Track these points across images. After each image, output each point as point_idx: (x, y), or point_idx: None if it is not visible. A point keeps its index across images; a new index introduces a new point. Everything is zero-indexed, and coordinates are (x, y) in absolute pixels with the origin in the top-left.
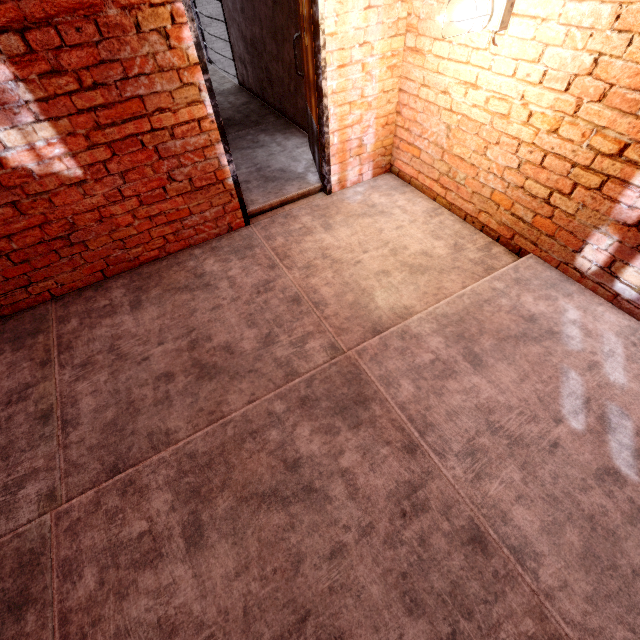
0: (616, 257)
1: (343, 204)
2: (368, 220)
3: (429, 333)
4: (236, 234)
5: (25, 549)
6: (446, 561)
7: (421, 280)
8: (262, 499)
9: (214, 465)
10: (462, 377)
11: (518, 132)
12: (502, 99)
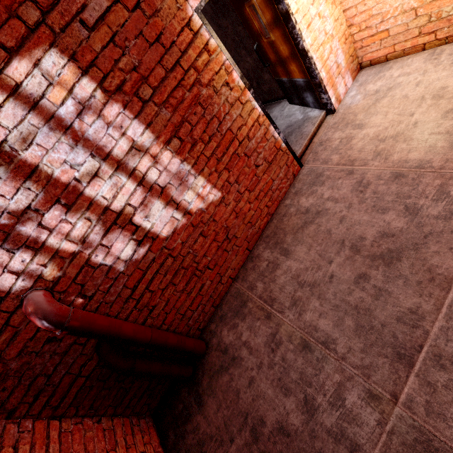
0: None
1: (352, 108)
2: (385, 100)
3: None
4: (300, 176)
5: (409, 441)
6: None
7: None
8: None
9: None
10: None
11: None
12: None
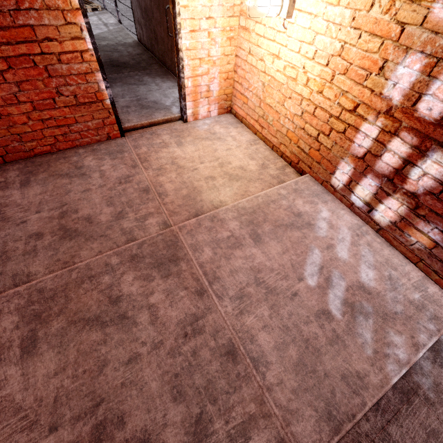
0: (352, 178)
1: (194, 130)
2: (208, 142)
3: (231, 218)
4: (113, 142)
5: None
6: (207, 366)
7: (235, 185)
8: (87, 322)
9: (56, 298)
10: (246, 248)
11: (301, 91)
12: (293, 67)
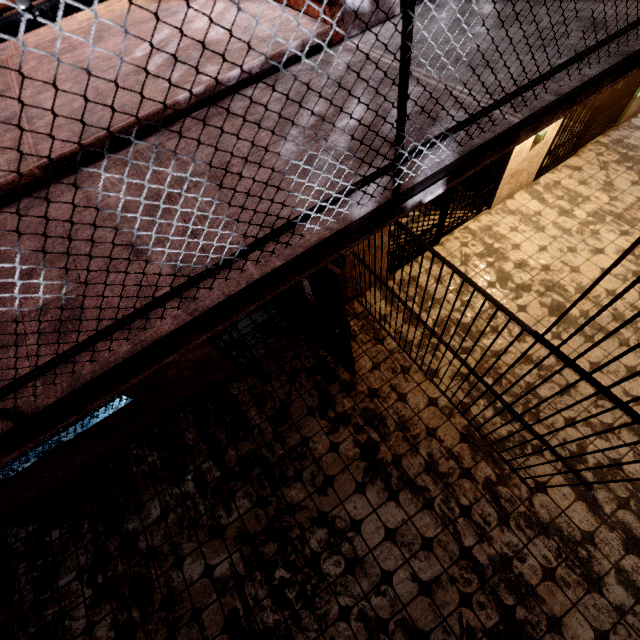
0: None
1: None
2: None
3: (77, 34)
4: None
5: None
6: None
7: None
8: None
9: None
10: (78, 50)
11: None
12: None
